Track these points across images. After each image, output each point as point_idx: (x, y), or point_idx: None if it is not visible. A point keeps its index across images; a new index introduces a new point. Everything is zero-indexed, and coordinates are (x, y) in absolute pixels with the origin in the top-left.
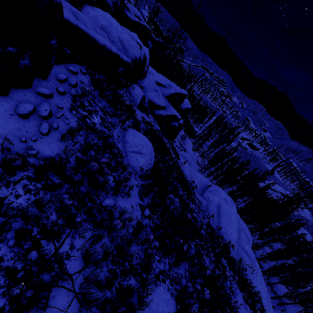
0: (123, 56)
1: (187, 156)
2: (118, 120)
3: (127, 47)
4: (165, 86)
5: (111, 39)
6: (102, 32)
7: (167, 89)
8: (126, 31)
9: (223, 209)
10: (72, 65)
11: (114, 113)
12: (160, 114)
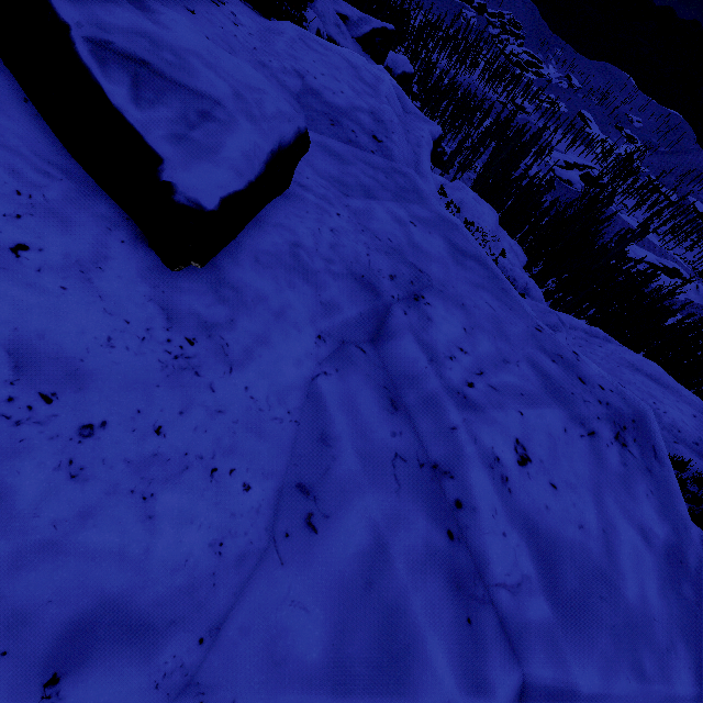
0: None
1: None
2: None
3: None
4: (353, 21)
5: None
6: None
7: (358, 25)
8: None
9: (468, 204)
10: None
11: None
12: None
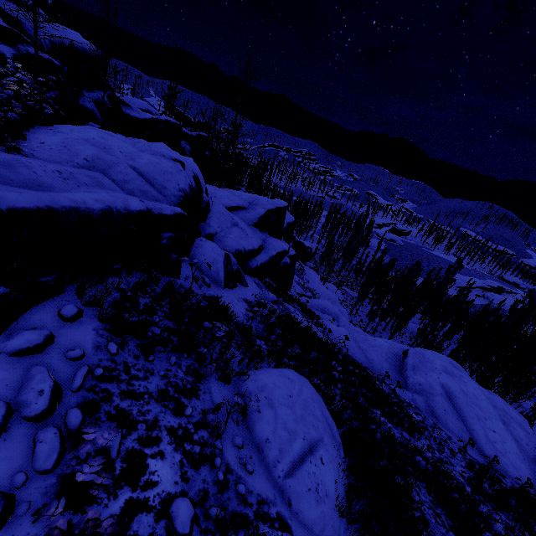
0: (160, 207)
1: (325, 304)
2: (213, 380)
3: (159, 178)
4: (245, 207)
5: (119, 180)
6: (92, 174)
7: (251, 210)
8: (142, 146)
9: (460, 397)
10: (26, 320)
11: (195, 367)
12: (260, 263)
